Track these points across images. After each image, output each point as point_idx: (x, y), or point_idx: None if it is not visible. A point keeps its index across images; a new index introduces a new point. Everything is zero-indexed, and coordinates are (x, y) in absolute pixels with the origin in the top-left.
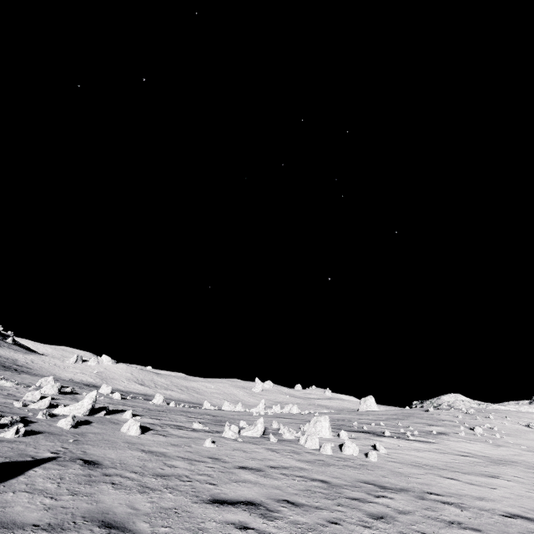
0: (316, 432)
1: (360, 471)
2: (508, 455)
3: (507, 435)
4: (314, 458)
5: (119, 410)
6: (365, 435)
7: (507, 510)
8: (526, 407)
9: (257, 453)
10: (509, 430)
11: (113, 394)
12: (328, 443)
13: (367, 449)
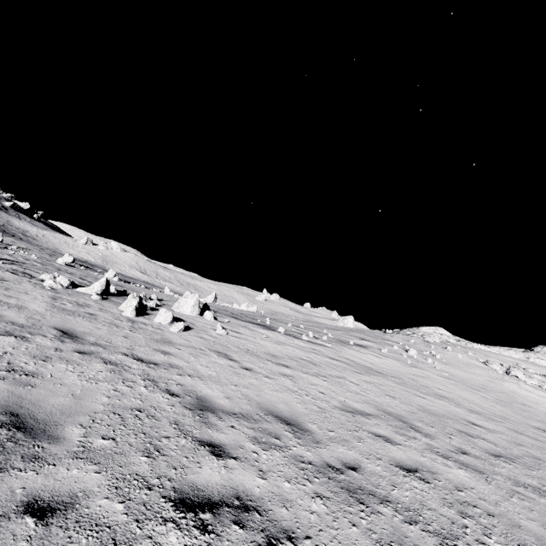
0: (178, 307)
1: (108, 328)
2: (404, 373)
3: (446, 364)
4: (88, 311)
5: (14, 260)
6: (250, 325)
7: (203, 390)
8: (511, 352)
9: (19, 293)
10: (455, 362)
11: (73, 263)
12: (133, 305)
13: (207, 328)
